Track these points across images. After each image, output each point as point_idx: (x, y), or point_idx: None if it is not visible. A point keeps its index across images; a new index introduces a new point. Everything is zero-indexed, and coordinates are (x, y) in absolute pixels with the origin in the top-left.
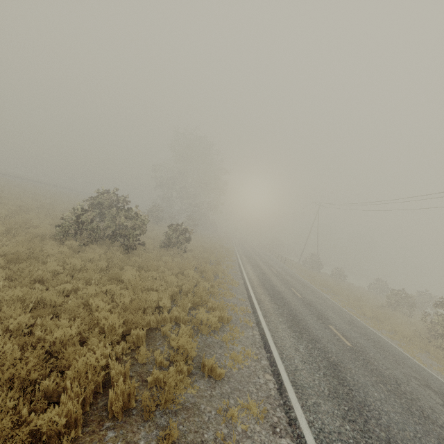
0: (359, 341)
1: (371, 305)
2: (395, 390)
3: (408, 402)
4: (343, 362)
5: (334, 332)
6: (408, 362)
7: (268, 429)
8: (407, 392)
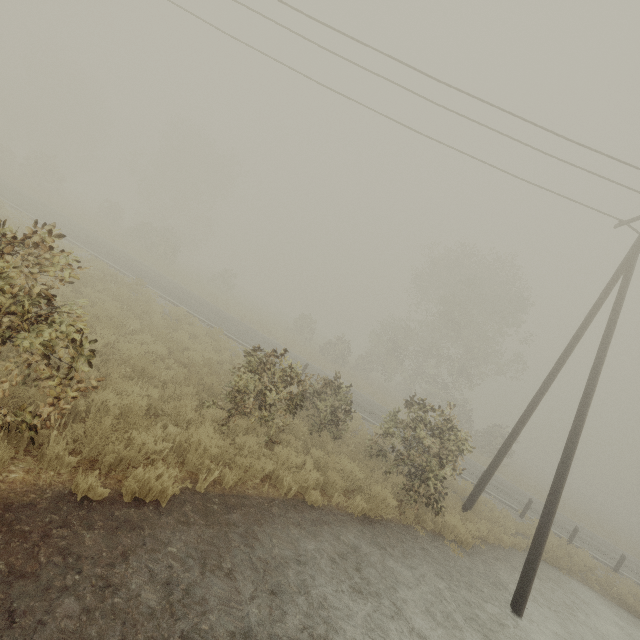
0: None
1: None
2: None
3: None
4: None
5: None
6: None
7: None
8: None
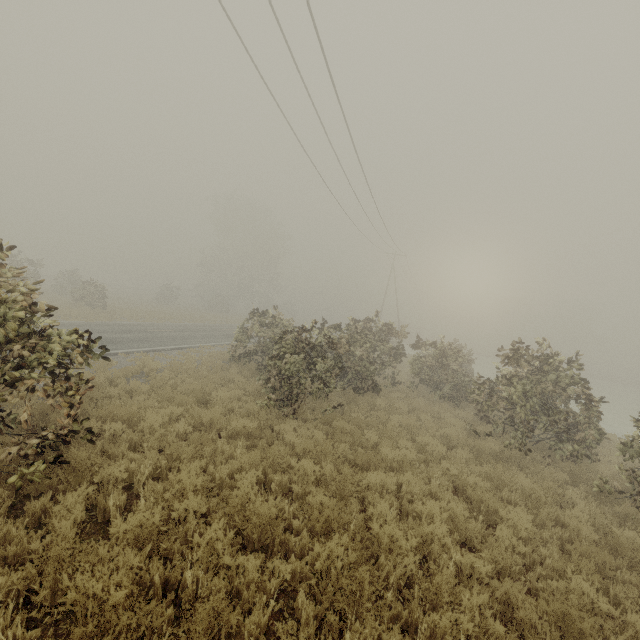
0: None
1: None
2: None
3: None
4: None
5: None
6: None
7: None
8: None
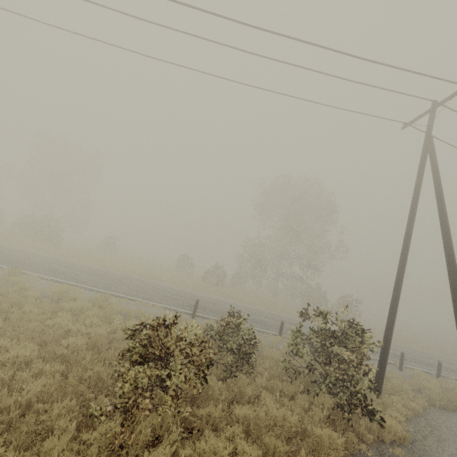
0: None
1: None
2: None
3: None
4: None
5: None
6: None
7: None
8: None
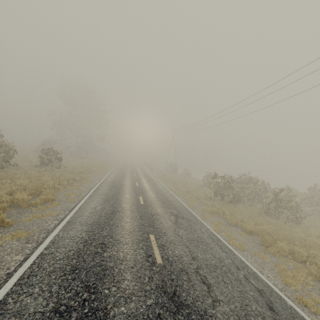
0: (153, 201)
1: (192, 186)
2: (146, 218)
3: (148, 221)
4: (123, 210)
5: (139, 199)
6: (178, 207)
7: (24, 242)
8: (154, 218)
